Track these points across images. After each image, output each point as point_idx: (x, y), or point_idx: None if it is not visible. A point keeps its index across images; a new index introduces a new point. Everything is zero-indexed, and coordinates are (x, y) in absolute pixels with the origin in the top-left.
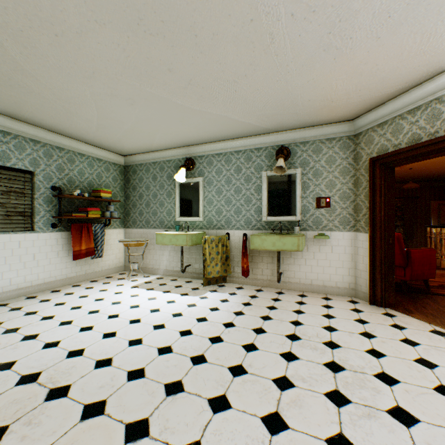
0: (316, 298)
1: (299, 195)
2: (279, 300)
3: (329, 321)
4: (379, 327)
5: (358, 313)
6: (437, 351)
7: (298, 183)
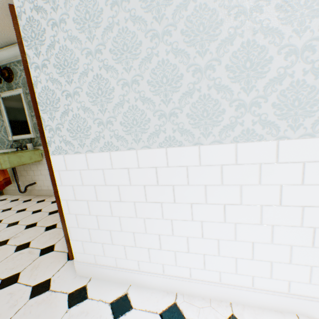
0: (46, 203)
1: (28, 114)
2: (9, 209)
3: (0, 231)
4: (32, 231)
5: (49, 215)
6: (25, 255)
7: (25, 102)
